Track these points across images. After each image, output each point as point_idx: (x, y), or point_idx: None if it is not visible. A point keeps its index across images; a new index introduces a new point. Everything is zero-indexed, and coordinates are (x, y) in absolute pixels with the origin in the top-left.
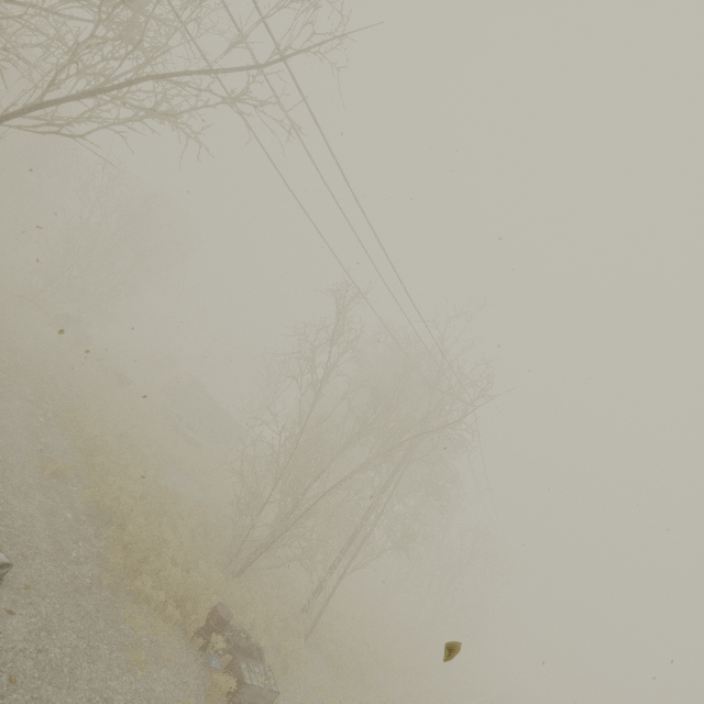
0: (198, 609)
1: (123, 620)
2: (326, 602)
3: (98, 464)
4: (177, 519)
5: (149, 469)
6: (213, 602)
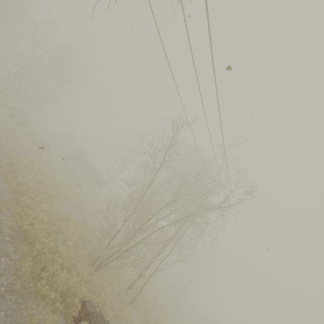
0: (74, 304)
1: (24, 321)
2: (143, 286)
3: (22, 201)
4: (67, 236)
5: (53, 203)
6: (83, 291)
